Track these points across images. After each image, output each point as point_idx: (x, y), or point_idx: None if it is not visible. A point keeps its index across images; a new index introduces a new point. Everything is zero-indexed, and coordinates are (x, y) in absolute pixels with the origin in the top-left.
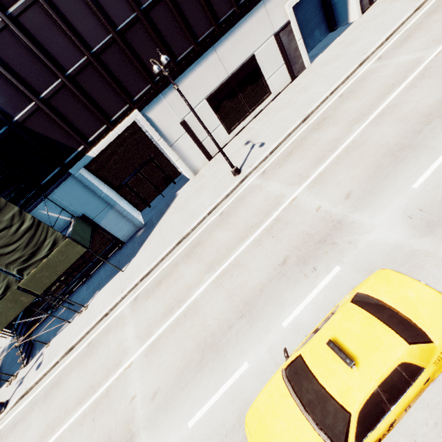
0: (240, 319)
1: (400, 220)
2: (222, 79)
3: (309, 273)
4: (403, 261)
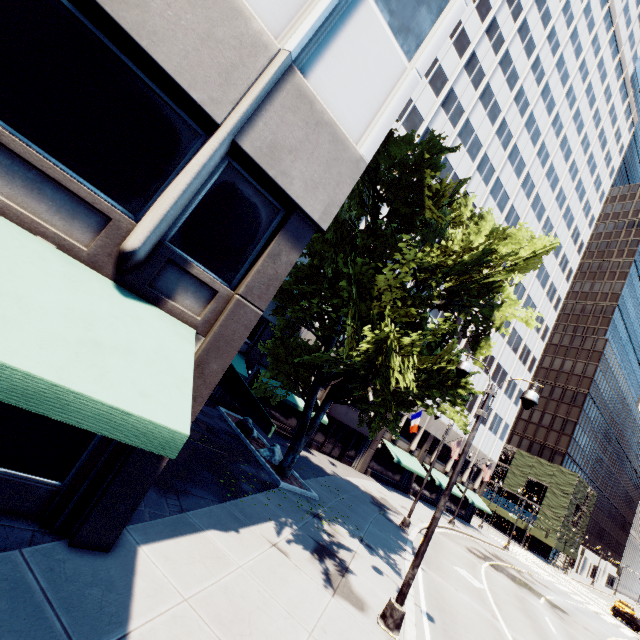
0: None
1: None
2: None
3: None
4: None
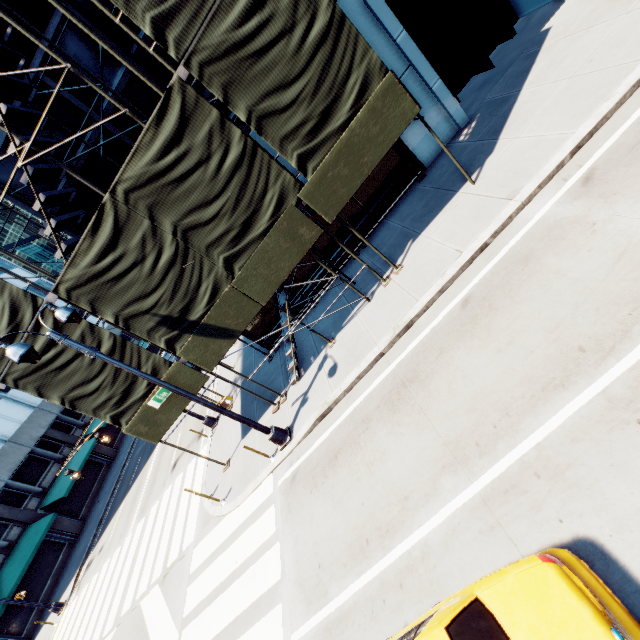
0: None
1: None
2: None
3: None
4: None
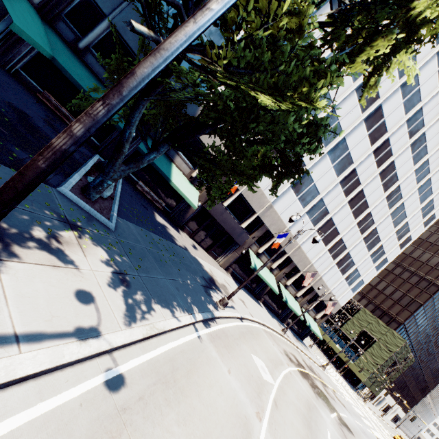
0: None
1: None
2: None
3: None
4: None
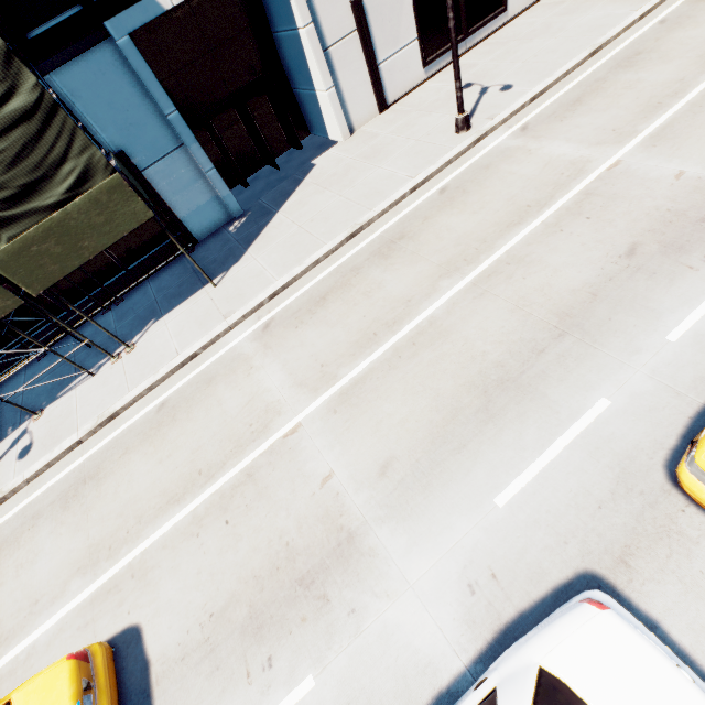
0: (560, 338)
1: None
2: None
3: (697, 263)
4: None
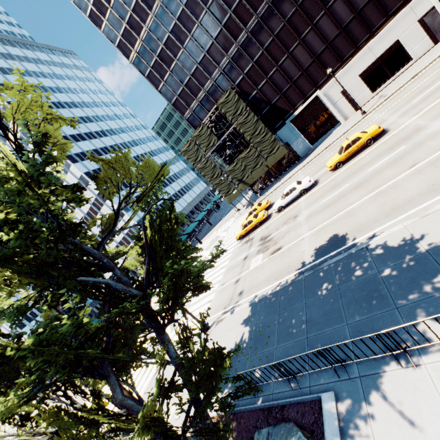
0: None
1: (398, 115)
2: (371, 61)
3: None
4: (388, 126)
